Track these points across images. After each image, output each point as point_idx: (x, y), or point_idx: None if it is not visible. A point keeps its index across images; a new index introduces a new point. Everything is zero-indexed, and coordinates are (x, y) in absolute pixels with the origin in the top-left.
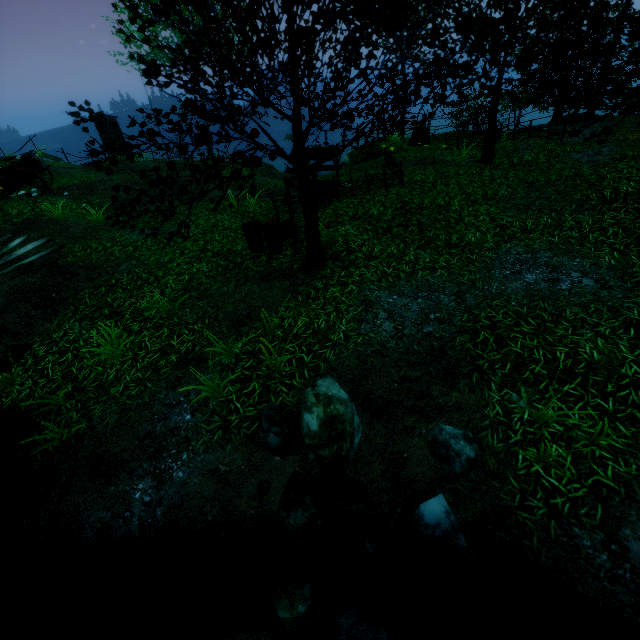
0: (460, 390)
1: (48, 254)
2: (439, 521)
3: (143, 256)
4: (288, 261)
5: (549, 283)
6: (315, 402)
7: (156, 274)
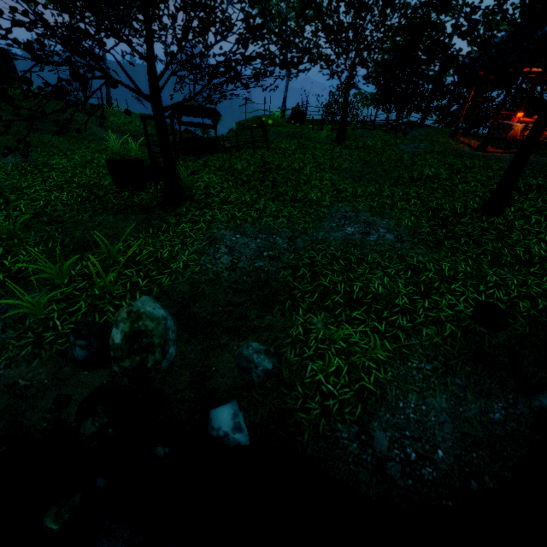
0: (274, 314)
1: None
2: (224, 423)
3: None
4: (149, 198)
5: (362, 235)
6: (125, 317)
7: (7, 197)
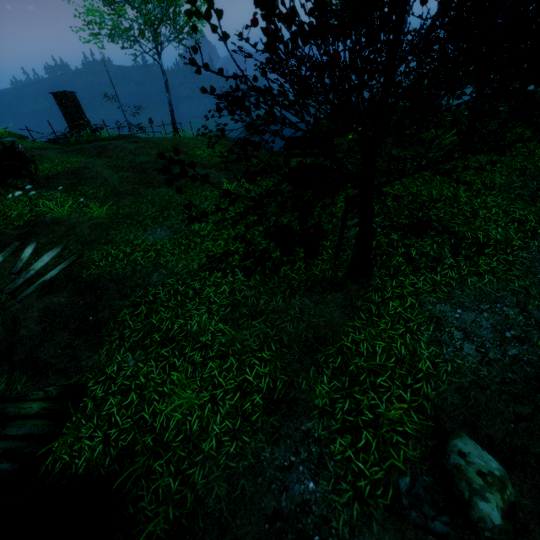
0: None
1: (68, 266)
2: None
3: (169, 263)
4: (329, 268)
5: None
6: (484, 485)
7: (193, 286)
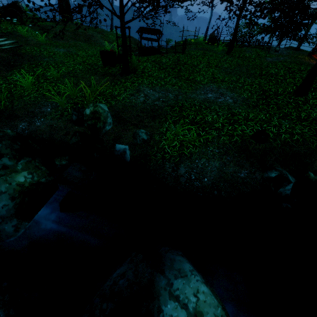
0: (155, 122)
1: (14, 47)
2: (120, 149)
3: (56, 57)
4: (116, 71)
5: (215, 98)
6: (92, 106)
7: (58, 65)
